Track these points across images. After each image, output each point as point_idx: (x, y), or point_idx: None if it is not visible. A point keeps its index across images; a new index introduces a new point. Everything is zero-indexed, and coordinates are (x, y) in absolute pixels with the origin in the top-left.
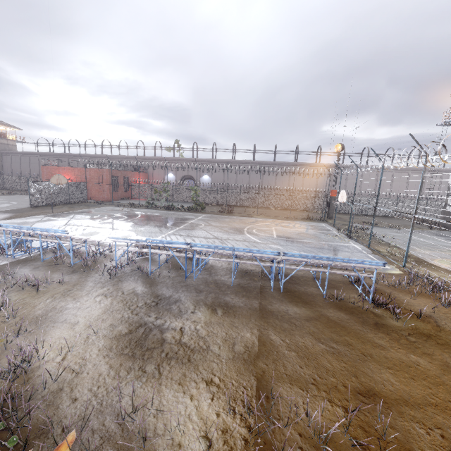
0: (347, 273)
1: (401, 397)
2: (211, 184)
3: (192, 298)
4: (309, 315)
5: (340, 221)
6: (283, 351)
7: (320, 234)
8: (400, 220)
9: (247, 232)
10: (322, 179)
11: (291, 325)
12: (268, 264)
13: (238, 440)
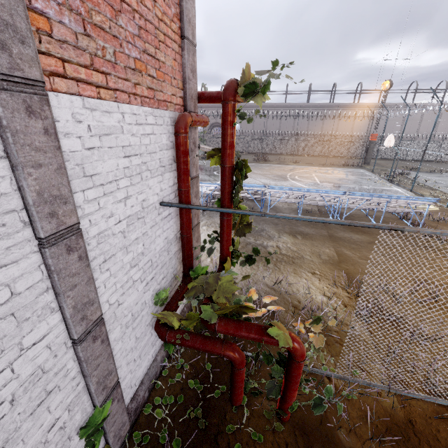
0: (401, 209)
1: (446, 284)
2: (242, 131)
3: (273, 228)
4: (369, 240)
5: (377, 167)
6: (357, 260)
7: (360, 179)
8: (442, 164)
9: (291, 178)
10: (359, 121)
11: (357, 245)
12: (332, 203)
13: (345, 297)
